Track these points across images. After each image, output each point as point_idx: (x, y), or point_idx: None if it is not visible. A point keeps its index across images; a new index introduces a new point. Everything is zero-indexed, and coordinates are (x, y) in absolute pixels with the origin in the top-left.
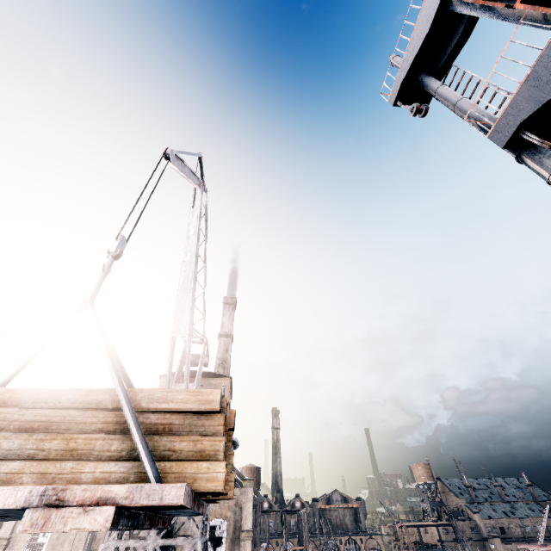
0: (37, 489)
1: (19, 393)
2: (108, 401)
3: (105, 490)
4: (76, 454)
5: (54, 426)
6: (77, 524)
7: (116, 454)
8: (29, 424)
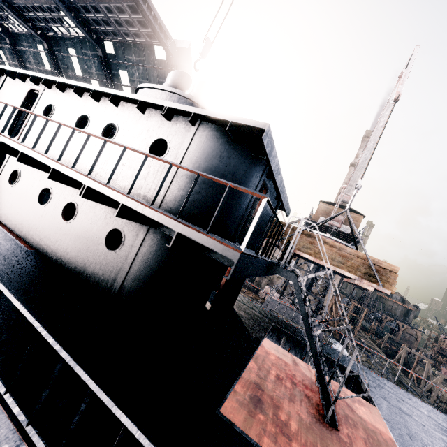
0: (356, 277)
1: (335, 244)
2: (361, 256)
3: (371, 284)
4: (354, 268)
5: (347, 258)
6: (366, 287)
7: (364, 272)
8: (341, 255)
